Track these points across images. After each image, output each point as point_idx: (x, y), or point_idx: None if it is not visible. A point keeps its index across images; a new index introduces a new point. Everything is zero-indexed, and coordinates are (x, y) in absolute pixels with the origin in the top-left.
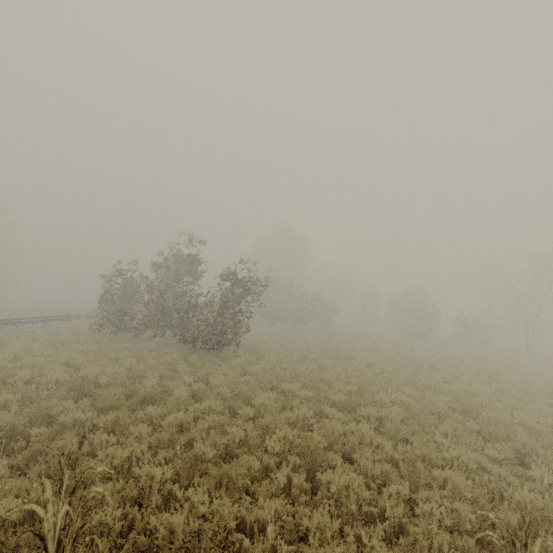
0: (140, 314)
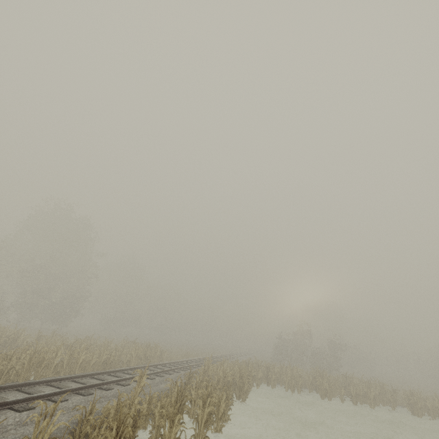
0: (293, 355)
